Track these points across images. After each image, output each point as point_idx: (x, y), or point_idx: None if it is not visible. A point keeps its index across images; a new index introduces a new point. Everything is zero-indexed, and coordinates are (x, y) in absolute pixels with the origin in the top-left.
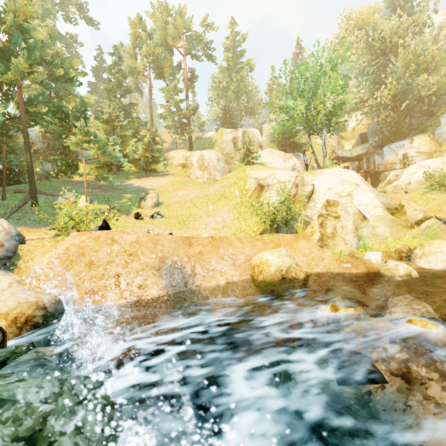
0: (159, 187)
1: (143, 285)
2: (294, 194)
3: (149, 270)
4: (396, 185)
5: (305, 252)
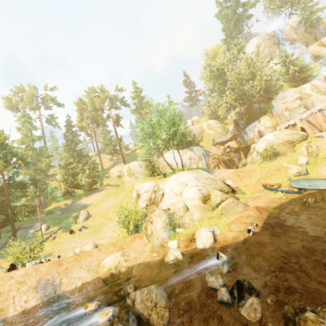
0: (95, 202)
1: (27, 300)
2: (153, 198)
3: (31, 290)
4: (252, 156)
5: (136, 248)
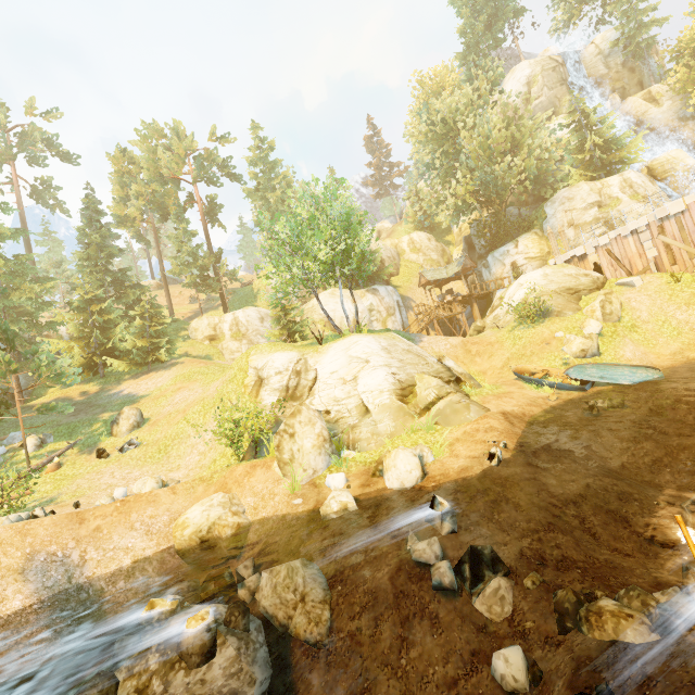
0: (157, 390)
1: (2, 597)
2: (294, 386)
3: (10, 576)
4: (496, 314)
5: (257, 489)
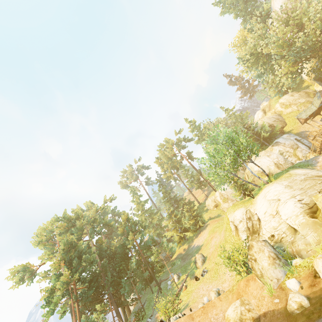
0: (205, 241)
1: None
2: (251, 226)
3: None
4: None
5: (254, 294)
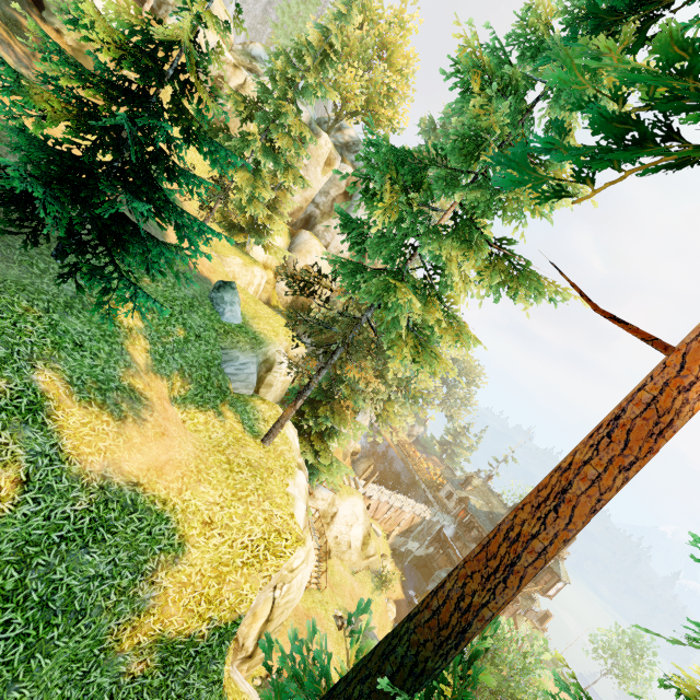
0: None
1: None
2: None
3: None
4: (337, 536)
5: None
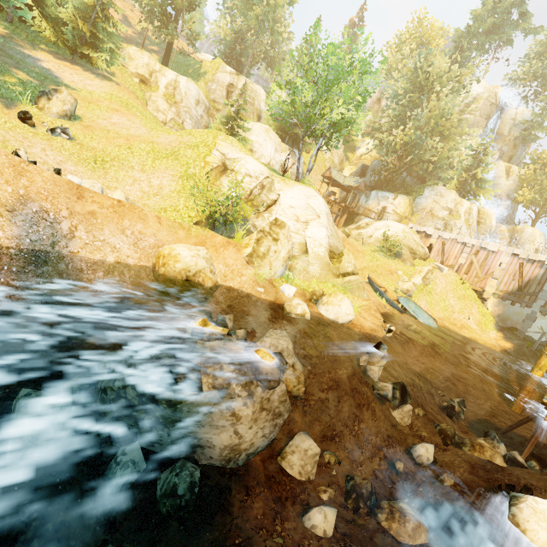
0: (87, 92)
1: None
2: (256, 195)
3: None
4: (361, 232)
5: (228, 262)
